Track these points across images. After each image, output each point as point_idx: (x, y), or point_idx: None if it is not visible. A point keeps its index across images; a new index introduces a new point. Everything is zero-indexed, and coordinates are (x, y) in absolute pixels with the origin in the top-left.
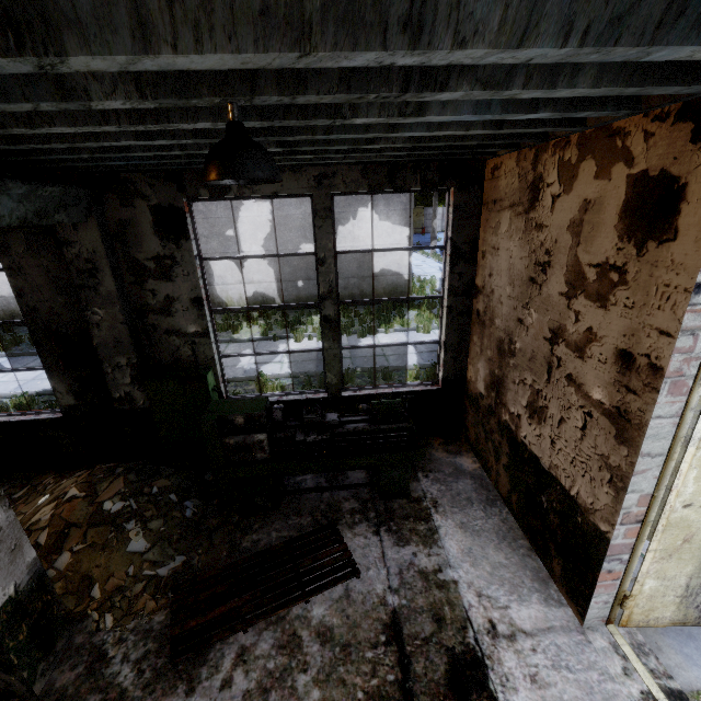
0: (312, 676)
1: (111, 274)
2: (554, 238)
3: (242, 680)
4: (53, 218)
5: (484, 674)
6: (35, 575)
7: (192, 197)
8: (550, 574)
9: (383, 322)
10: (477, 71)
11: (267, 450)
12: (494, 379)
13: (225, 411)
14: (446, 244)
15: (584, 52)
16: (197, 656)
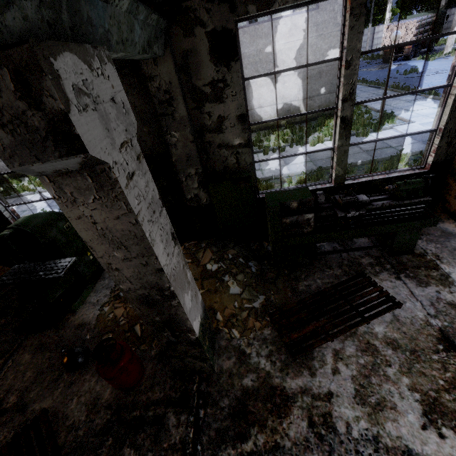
0: (397, 369)
1: (182, 101)
2: None
3: (345, 370)
4: (152, 49)
5: None
6: (203, 309)
7: (241, 16)
8: None
9: (327, 132)
10: None
11: (312, 225)
12: None
13: (281, 199)
14: None
15: None
16: (306, 354)
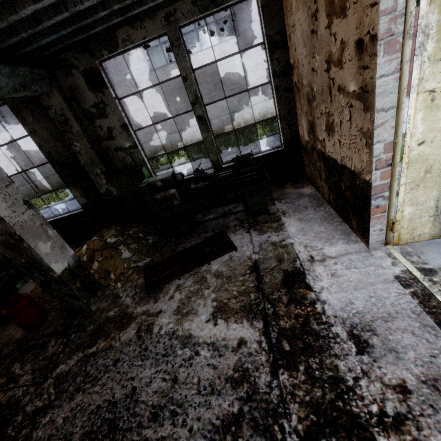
0: (211, 290)
1: (75, 120)
2: None
3: (178, 296)
4: (31, 88)
5: (304, 277)
6: (76, 261)
7: (100, 58)
8: (352, 230)
9: (259, 133)
10: None
11: (179, 199)
12: (310, 125)
13: (150, 181)
14: (264, 40)
15: None
16: (158, 291)
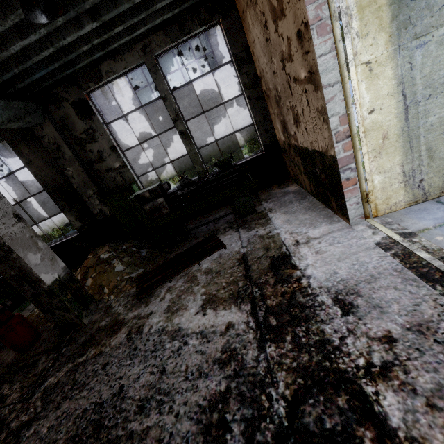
0: (201, 285)
1: (66, 146)
2: (261, 1)
3: (169, 296)
4: (25, 120)
5: (289, 259)
6: (67, 273)
7: (87, 90)
8: (334, 212)
9: (247, 151)
10: None
11: (167, 207)
12: (282, 124)
13: (139, 193)
14: (231, 59)
15: None
16: (149, 295)
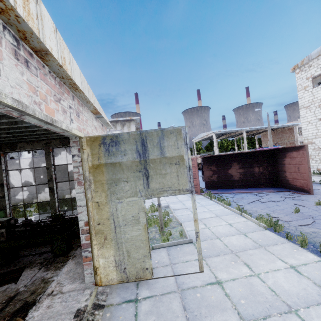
0: None
1: None
2: None
3: None
4: None
5: (31, 307)
6: None
7: (4, 151)
8: None
9: None
10: (6, 116)
11: (5, 236)
12: None
13: None
14: None
15: (1, 113)
16: None
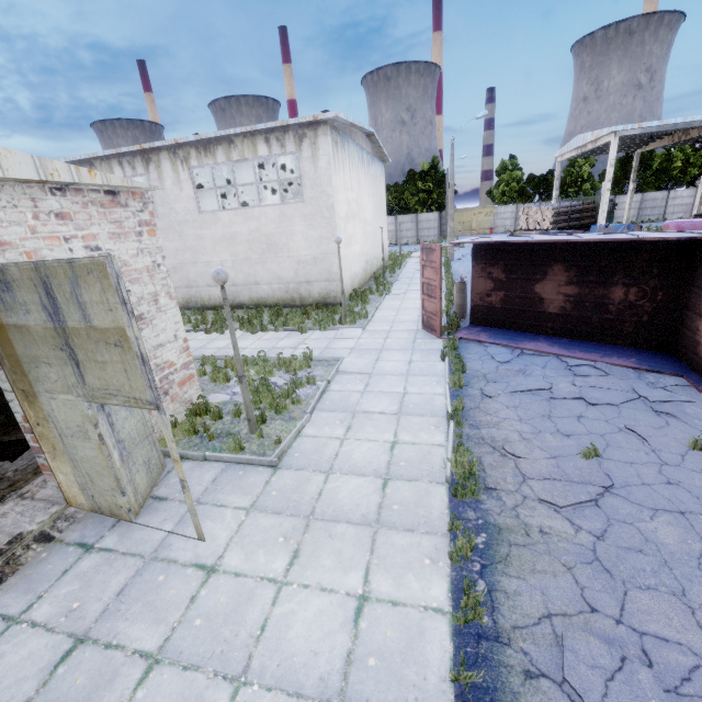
0: None
1: None
2: None
3: None
4: None
5: None
6: None
7: None
8: None
9: (282, 322)
10: None
11: None
12: None
13: None
14: None
15: None
16: None
